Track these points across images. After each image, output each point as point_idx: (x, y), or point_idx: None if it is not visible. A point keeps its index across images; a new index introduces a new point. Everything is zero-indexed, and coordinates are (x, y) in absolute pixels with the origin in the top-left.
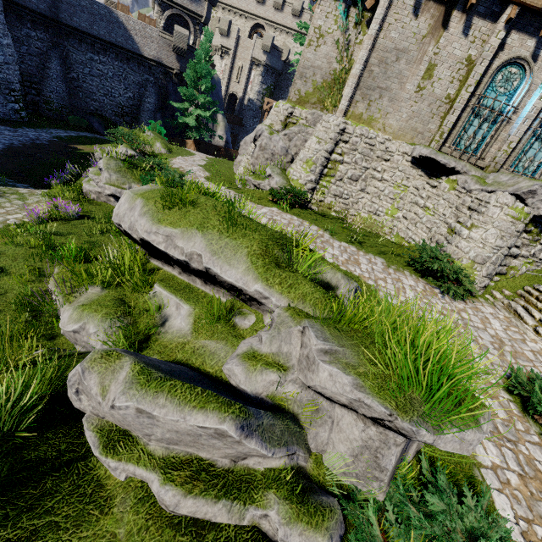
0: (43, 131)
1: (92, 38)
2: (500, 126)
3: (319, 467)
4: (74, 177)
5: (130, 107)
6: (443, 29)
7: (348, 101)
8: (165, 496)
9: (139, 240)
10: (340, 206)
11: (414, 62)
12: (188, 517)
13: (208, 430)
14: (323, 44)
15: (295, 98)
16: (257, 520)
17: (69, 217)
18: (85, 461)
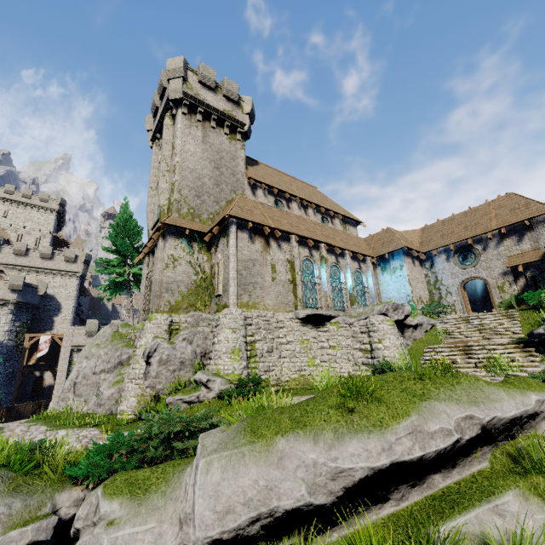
0: None
1: None
2: (319, 289)
3: None
4: None
5: None
6: (269, 247)
7: (236, 295)
8: None
9: (331, 501)
10: (273, 378)
11: (263, 265)
12: None
13: None
14: (178, 265)
15: (166, 308)
16: None
17: None
18: None
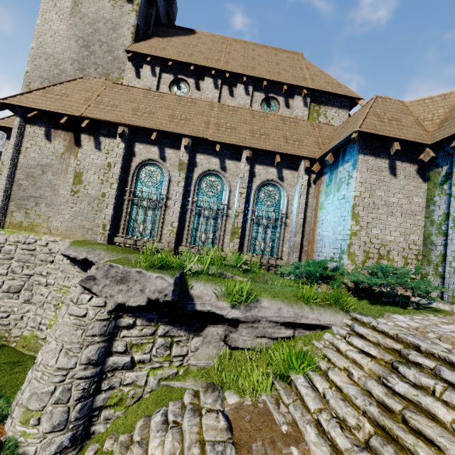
0: None
1: None
2: (162, 211)
3: None
4: None
5: None
6: (78, 147)
7: None
8: None
9: None
10: None
11: (61, 172)
12: None
13: None
14: None
15: None
16: None
17: None
18: None
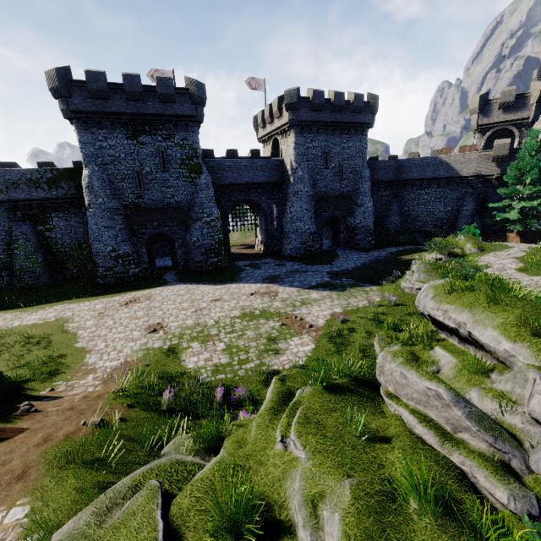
0: (382, 251)
1: (420, 181)
2: None
3: (537, 484)
4: (397, 278)
5: (448, 218)
6: None
7: None
8: (408, 418)
9: (429, 316)
10: None
11: None
12: (419, 436)
13: (432, 391)
14: None
15: None
16: (460, 463)
17: (389, 304)
18: (379, 403)
